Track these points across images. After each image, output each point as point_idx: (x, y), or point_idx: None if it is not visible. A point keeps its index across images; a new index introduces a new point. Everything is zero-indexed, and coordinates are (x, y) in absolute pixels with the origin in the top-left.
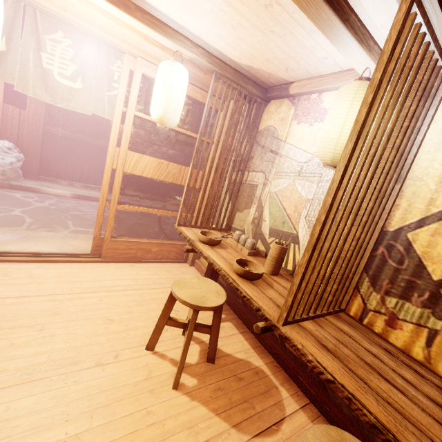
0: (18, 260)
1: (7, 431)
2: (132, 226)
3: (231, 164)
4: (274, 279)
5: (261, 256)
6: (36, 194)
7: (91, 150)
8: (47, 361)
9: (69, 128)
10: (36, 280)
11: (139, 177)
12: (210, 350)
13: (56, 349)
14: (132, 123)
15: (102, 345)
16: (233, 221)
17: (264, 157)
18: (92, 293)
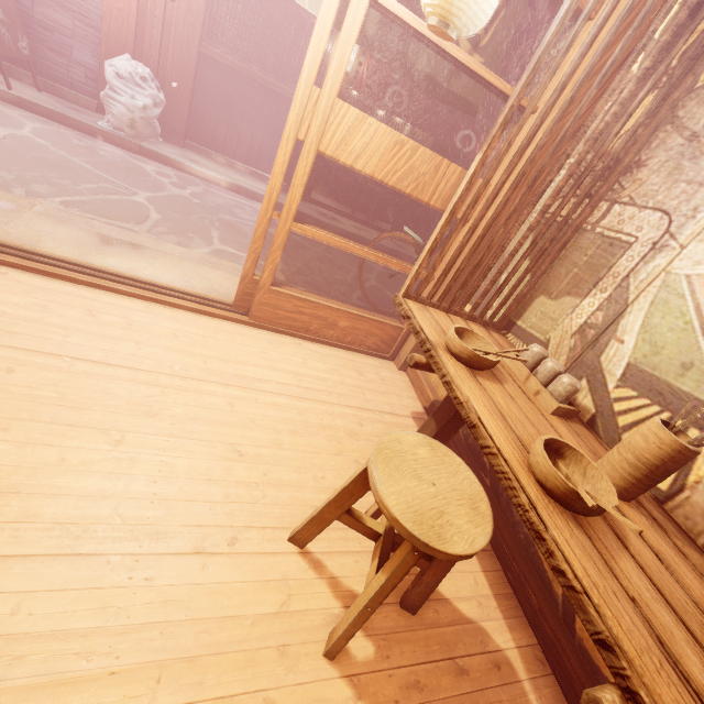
0: (115, 289)
1: (2, 664)
2: (312, 262)
3: (561, 173)
4: (624, 512)
5: (578, 420)
6: (176, 172)
7: (271, 103)
8: (112, 516)
9: (240, 51)
10: (136, 335)
11: (340, 173)
12: (415, 594)
13: (133, 494)
14: (360, 30)
15: (213, 507)
16: (522, 312)
17: (684, 170)
18: (219, 385)
